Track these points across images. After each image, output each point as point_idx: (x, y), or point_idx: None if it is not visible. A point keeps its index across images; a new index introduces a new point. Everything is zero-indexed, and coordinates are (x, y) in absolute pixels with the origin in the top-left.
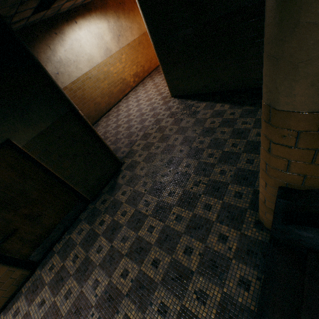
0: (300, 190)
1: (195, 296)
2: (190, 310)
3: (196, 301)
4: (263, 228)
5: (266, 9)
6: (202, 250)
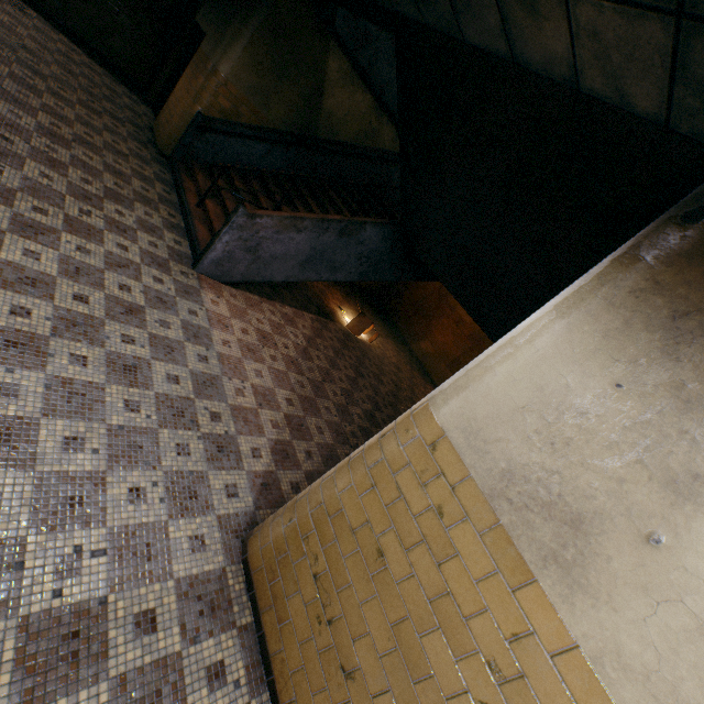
0: (206, 117)
1: (138, 166)
2: (139, 171)
3: (140, 169)
4: (162, 158)
5: (229, 38)
6: (128, 148)
